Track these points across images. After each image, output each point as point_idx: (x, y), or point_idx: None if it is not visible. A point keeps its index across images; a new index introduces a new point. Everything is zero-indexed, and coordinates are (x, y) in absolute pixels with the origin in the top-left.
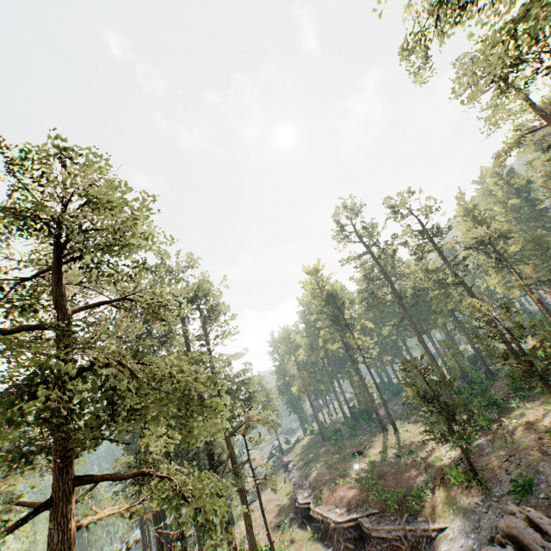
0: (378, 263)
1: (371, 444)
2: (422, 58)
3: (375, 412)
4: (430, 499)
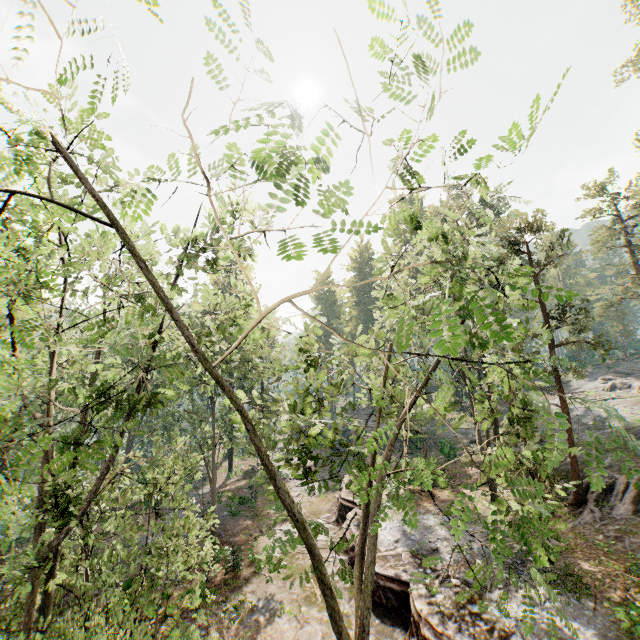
0: None
1: None
2: None
3: None
4: None
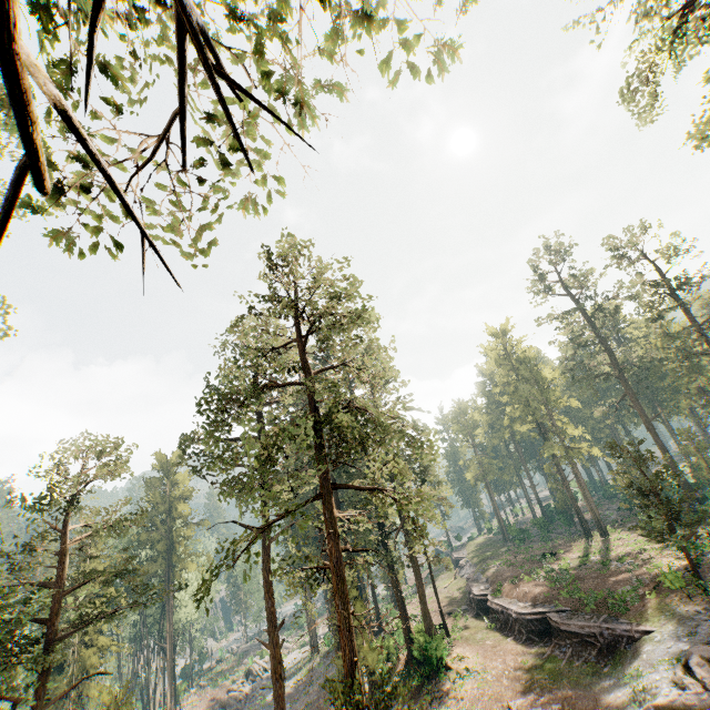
0: (591, 323)
1: (568, 548)
2: (648, 96)
3: (576, 512)
4: (636, 603)
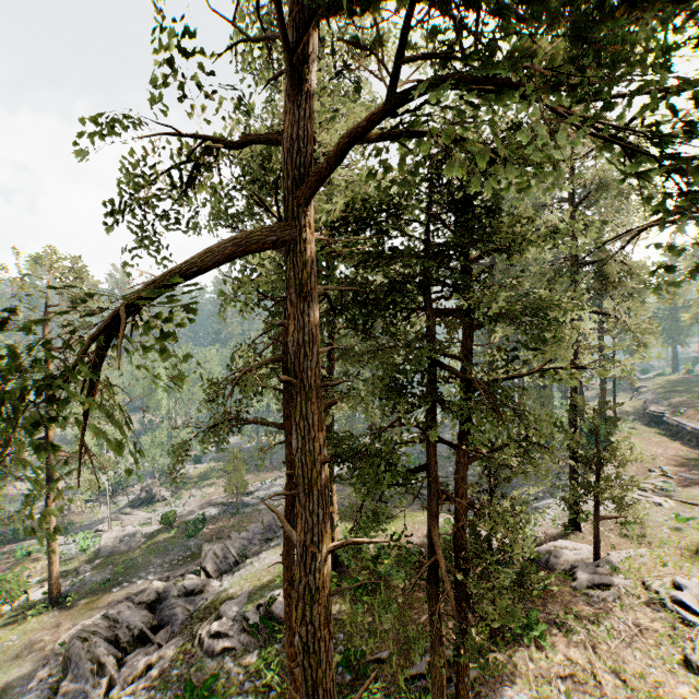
0: None
1: None
2: None
3: None
4: None
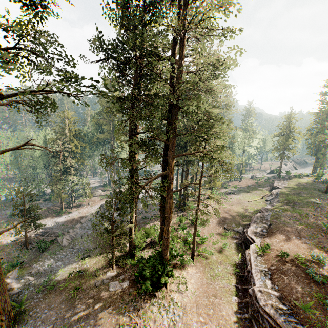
0: None
1: None
2: None
3: None
4: None
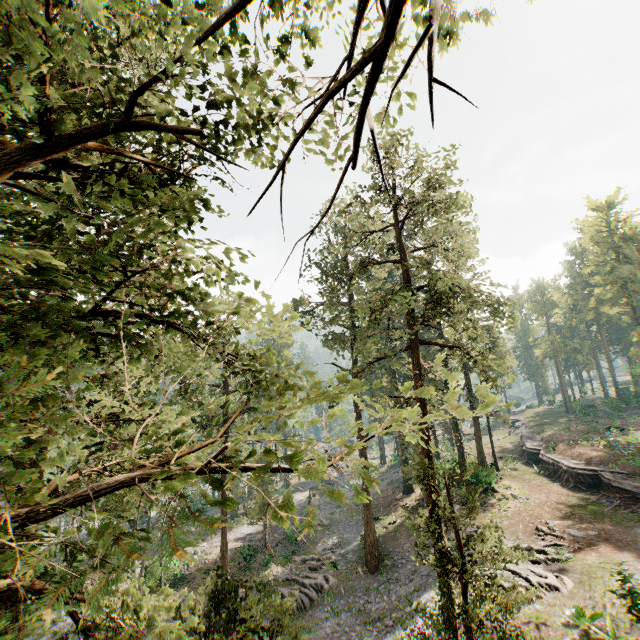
0: None
1: (638, 428)
2: None
3: None
4: None
